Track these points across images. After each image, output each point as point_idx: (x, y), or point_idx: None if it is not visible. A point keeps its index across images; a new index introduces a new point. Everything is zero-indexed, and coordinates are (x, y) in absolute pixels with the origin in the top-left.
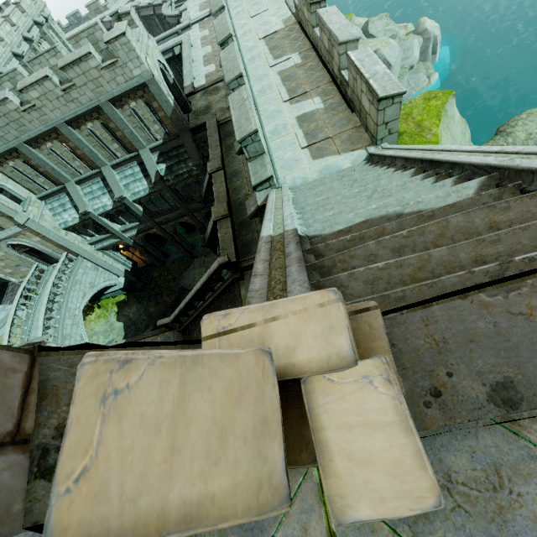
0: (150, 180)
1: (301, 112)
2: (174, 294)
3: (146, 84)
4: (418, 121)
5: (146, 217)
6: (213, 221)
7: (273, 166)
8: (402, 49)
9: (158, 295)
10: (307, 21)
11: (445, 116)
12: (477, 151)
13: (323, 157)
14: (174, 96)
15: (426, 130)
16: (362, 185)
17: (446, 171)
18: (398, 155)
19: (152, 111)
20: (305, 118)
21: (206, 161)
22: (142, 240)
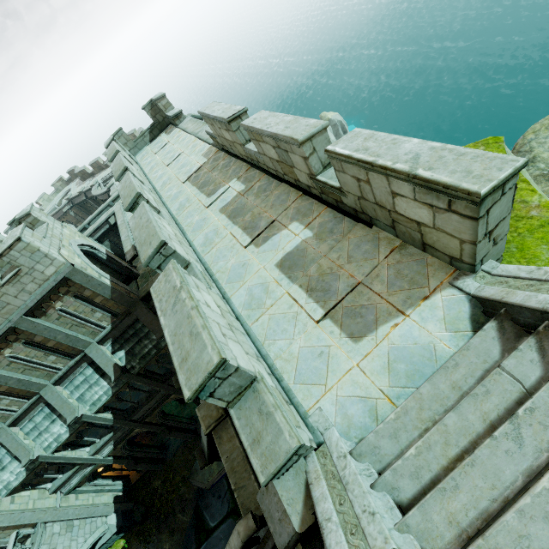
0: (110, 377)
1: (280, 253)
2: (191, 505)
3: (67, 277)
4: None
5: (120, 422)
6: (205, 435)
7: (281, 382)
8: None
9: (169, 517)
10: (232, 142)
11: (521, 172)
12: None
13: (372, 329)
14: (114, 269)
15: (517, 204)
16: None
17: None
18: None
19: (86, 300)
20: (293, 262)
21: None
22: (125, 449)
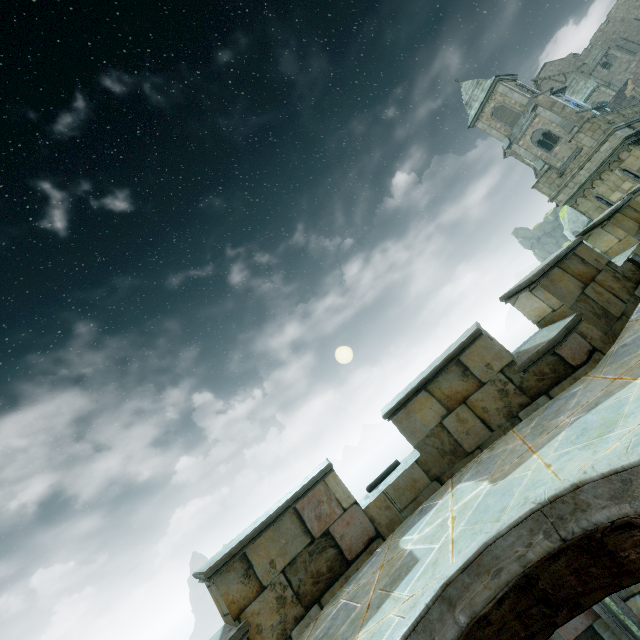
0: None
1: None
2: None
3: None
4: None
5: None
6: None
7: None
8: None
9: None
10: None
11: None
12: None
13: None
14: None
15: None
16: None
17: None
18: None
19: None
20: None
21: None
22: None
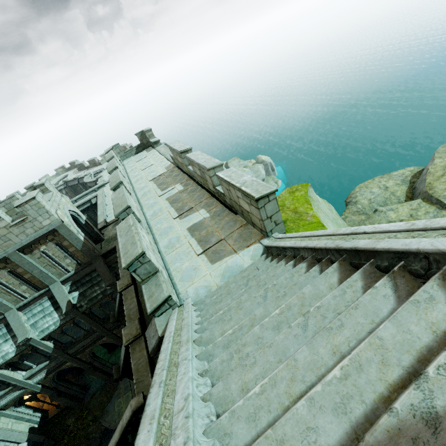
0: (62, 311)
1: (191, 223)
2: (95, 444)
3: (56, 229)
4: (293, 209)
5: (57, 352)
6: (124, 346)
7: (172, 280)
8: (253, 172)
9: None
10: (182, 163)
11: (312, 200)
12: (415, 229)
13: (221, 259)
14: (87, 232)
15: (304, 214)
16: (279, 297)
17: (393, 263)
18: (300, 246)
19: (63, 248)
20: (196, 228)
21: (120, 278)
22: (53, 380)
